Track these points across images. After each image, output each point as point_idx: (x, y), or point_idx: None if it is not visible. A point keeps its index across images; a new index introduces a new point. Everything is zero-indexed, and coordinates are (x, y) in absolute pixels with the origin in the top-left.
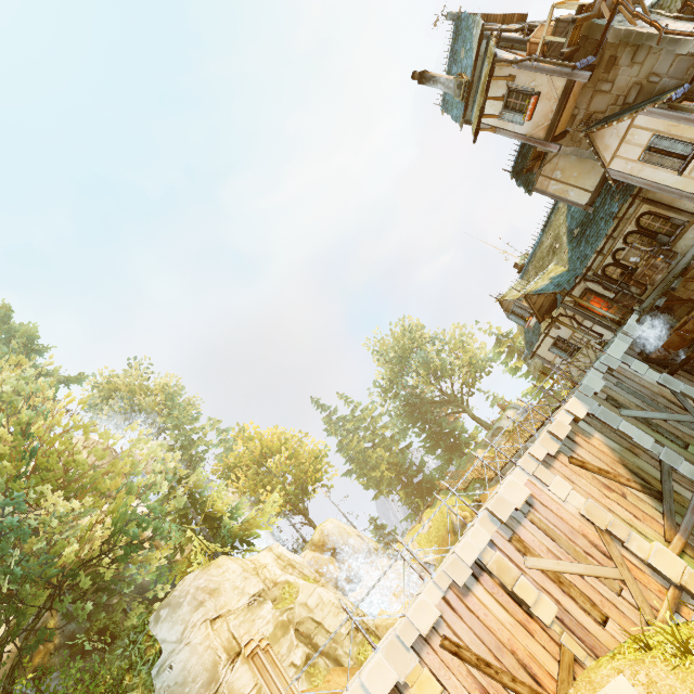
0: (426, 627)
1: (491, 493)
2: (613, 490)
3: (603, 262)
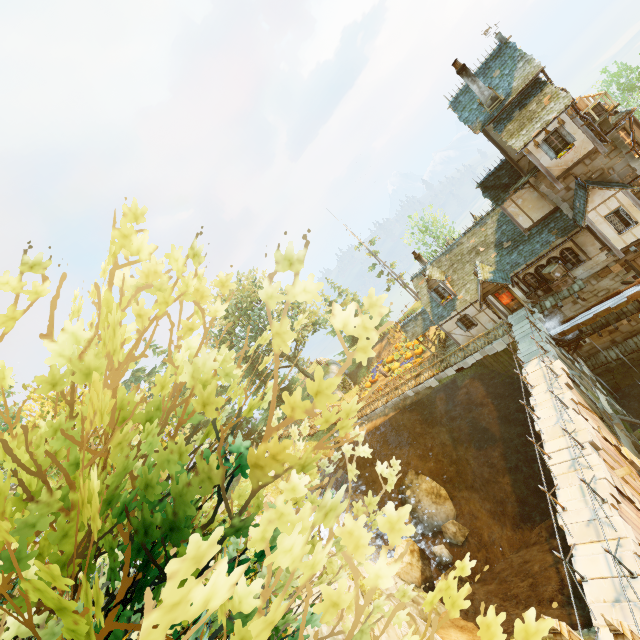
0: (635, 540)
1: (544, 431)
2: (595, 420)
3: (527, 271)
